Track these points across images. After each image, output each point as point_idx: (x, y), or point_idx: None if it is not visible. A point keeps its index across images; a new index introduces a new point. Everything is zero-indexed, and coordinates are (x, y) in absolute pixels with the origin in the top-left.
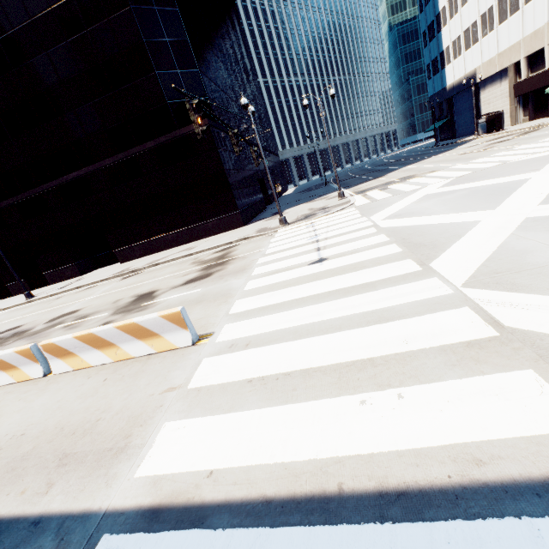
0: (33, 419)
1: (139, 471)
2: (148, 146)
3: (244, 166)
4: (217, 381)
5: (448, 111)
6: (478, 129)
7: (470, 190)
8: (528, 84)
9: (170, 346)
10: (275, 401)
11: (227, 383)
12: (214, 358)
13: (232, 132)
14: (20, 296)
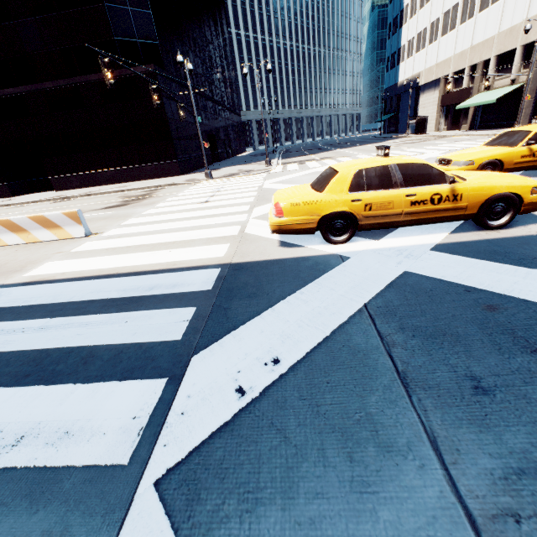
0: None
1: (26, 275)
2: (92, 78)
3: (193, 119)
4: (89, 249)
5: (396, 106)
6: (408, 128)
7: None
8: (451, 98)
9: (69, 235)
10: (114, 254)
11: (94, 250)
12: (94, 242)
13: (152, 87)
14: None
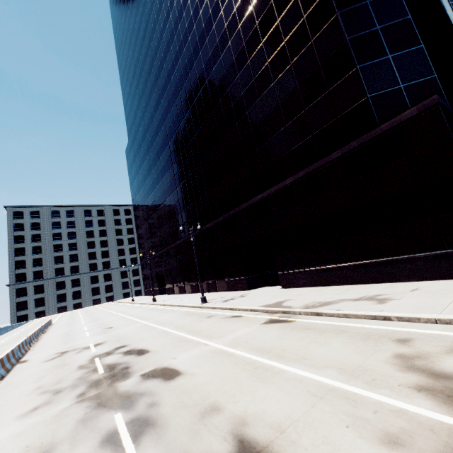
0: None
1: None
2: (333, 156)
3: None
4: None
5: None
6: None
7: None
8: None
9: None
10: None
11: None
12: None
13: None
14: (207, 294)
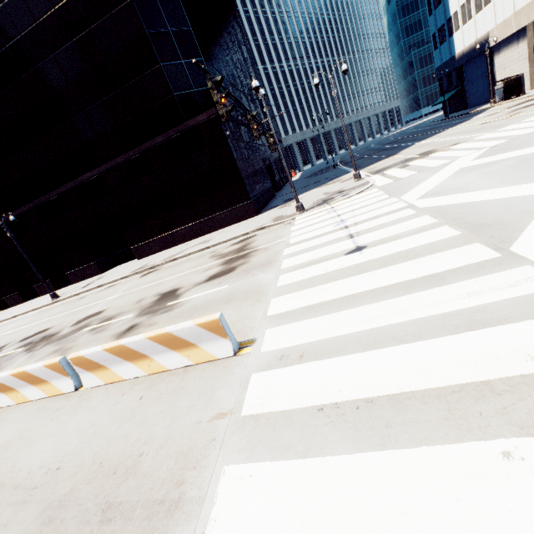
0: (67, 447)
1: None
2: (158, 141)
3: (253, 155)
4: (277, 407)
5: (457, 80)
6: (494, 96)
7: (516, 159)
8: None
9: (208, 357)
10: (366, 442)
11: (291, 410)
12: (264, 374)
13: (251, 115)
14: (46, 296)
